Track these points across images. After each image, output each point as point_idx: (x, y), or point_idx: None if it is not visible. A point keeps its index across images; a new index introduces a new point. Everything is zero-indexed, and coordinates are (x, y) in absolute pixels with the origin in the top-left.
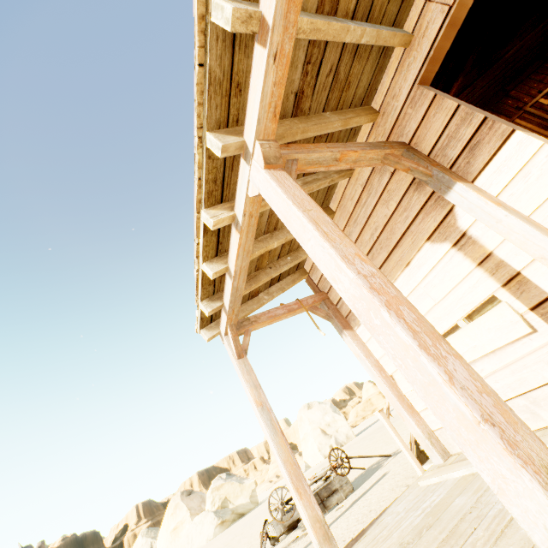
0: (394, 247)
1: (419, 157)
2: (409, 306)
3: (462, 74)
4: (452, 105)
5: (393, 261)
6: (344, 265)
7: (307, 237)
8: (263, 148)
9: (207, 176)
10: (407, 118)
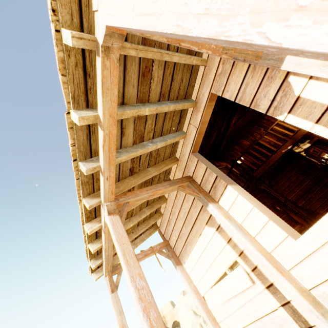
0: (193, 224)
1: (194, 187)
2: (155, 308)
3: (236, 113)
4: (204, 166)
5: (194, 231)
6: (130, 282)
7: (121, 259)
8: (107, 206)
9: (86, 212)
10: (189, 166)
